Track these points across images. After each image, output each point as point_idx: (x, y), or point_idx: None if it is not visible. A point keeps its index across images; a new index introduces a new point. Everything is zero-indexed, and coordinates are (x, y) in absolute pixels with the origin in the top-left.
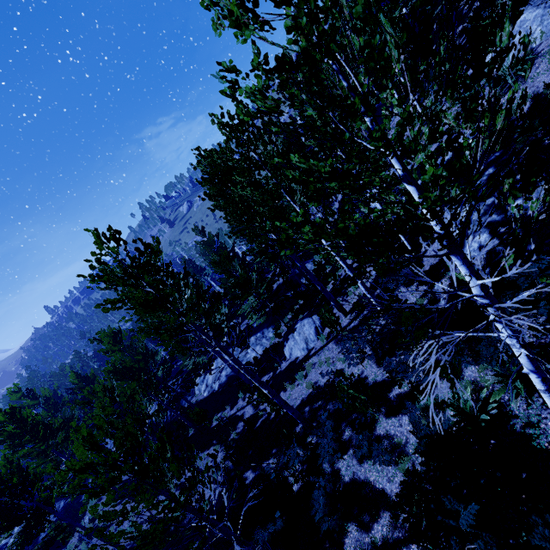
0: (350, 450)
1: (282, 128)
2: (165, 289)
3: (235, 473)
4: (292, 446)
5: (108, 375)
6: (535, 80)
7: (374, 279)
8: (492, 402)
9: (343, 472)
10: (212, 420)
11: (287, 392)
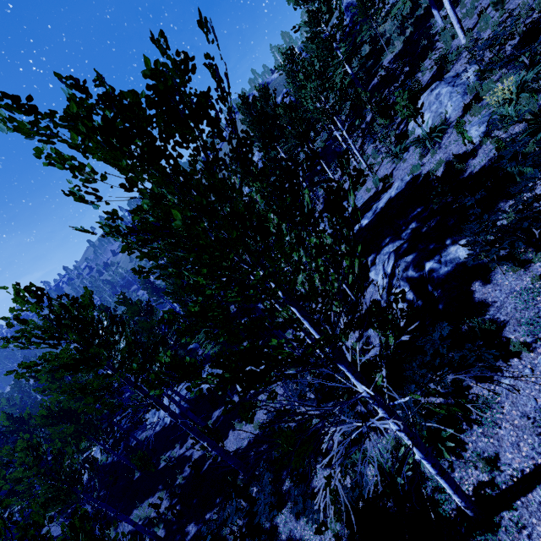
0: (288, 503)
1: None
2: (91, 348)
3: (177, 527)
4: (231, 502)
5: (42, 420)
6: (448, 147)
7: (320, 315)
8: (409, 462)
9: (281, 528)
10: (160, 460)
11: (236, 431)
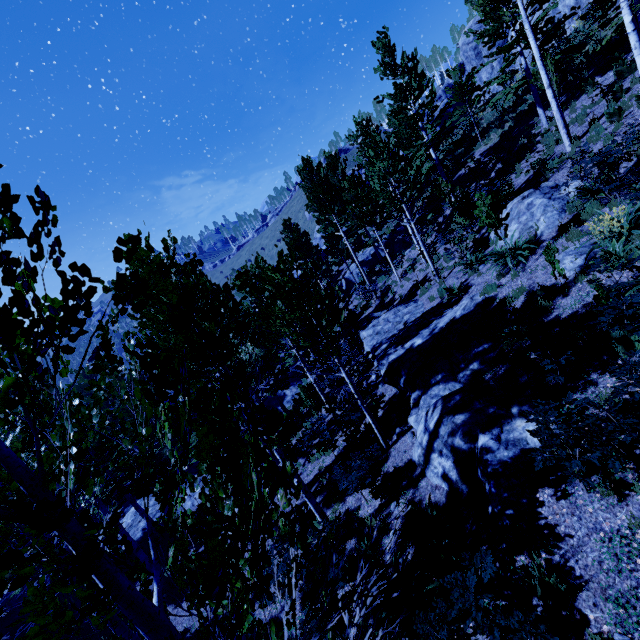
0: None
1: (291, 228)
2: None
3: None
4: None
5: None
6: (533, 272)
7: (340, 451)
8: None
9: None
10: None
11: None
